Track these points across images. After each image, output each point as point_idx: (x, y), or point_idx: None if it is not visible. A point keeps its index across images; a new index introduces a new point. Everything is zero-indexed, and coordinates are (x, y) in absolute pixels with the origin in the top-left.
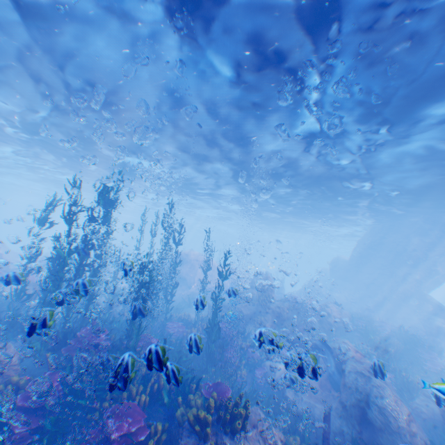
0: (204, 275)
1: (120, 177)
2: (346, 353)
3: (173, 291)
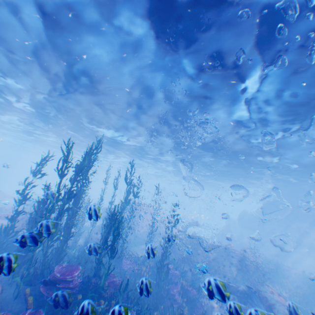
0: (152, 221)
1: (99, 142)
2: (272, 297)
3: (128, 233)
